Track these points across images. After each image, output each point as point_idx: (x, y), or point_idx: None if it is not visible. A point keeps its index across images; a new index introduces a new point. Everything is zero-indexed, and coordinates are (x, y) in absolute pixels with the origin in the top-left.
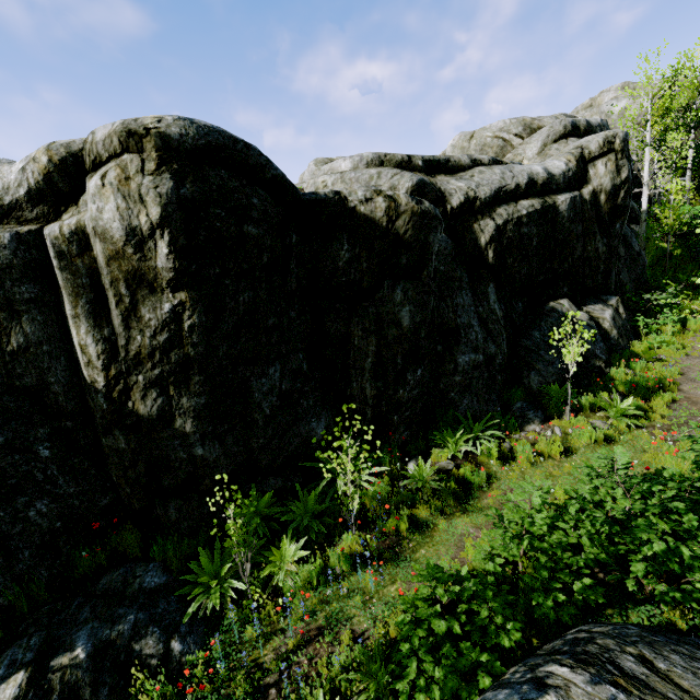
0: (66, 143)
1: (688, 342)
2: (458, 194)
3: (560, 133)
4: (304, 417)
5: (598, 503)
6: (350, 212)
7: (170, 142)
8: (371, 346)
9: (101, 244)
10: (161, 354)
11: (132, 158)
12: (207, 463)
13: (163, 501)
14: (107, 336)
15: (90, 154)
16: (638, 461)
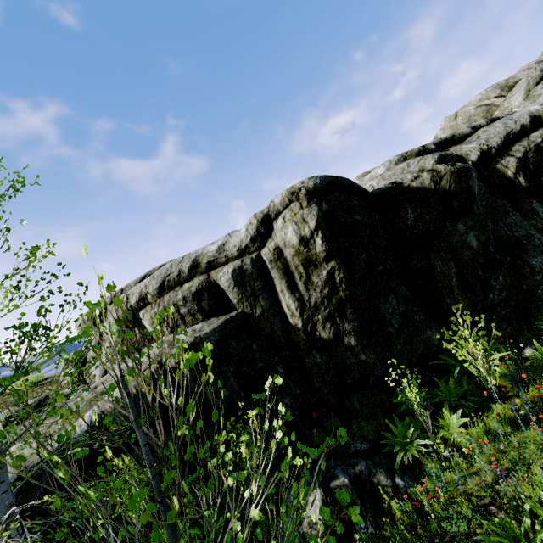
0: (261, 212)
1: None
2: (473, 152)
3: (539, 76)
4: (420, 328)
5: None
6: (406, 189)
7: (310, 190)
8: (451, 269)
9: (288, 250)
10: (327, 301)
11: (295, 204)
12: (369, 365)
13: (348, 395)
14: (298, 297)
15: (273, 211)
16: None
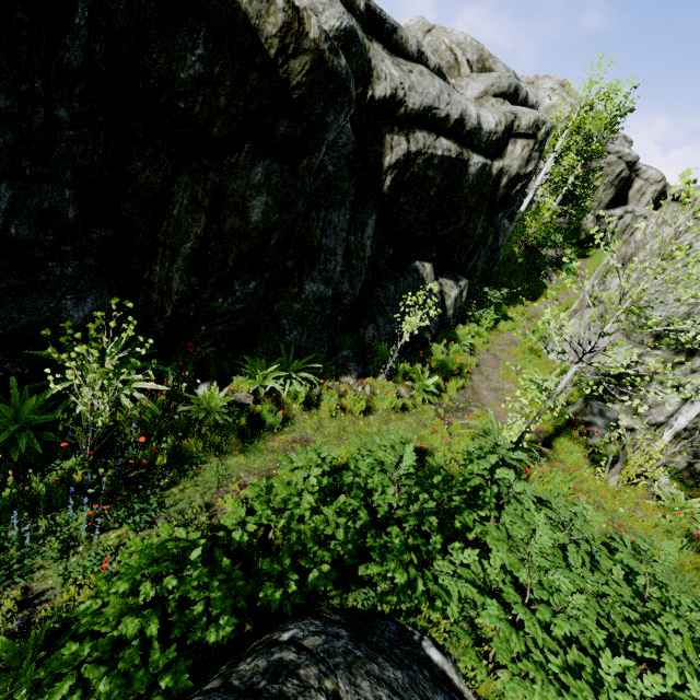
0: None
1: (492, 339)
2: (387, 83)
3: (503, 90)
4: (51, 288)
5: (369, 490)
6: None
7: None
8: (197, 226)
9: None
10: None
11: None
12: None
13: None
14: None
15: None
16: (417, 434)
